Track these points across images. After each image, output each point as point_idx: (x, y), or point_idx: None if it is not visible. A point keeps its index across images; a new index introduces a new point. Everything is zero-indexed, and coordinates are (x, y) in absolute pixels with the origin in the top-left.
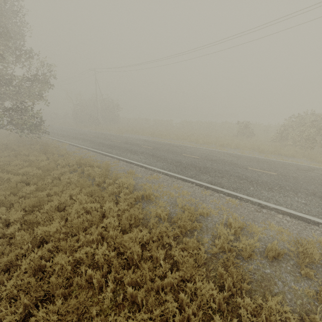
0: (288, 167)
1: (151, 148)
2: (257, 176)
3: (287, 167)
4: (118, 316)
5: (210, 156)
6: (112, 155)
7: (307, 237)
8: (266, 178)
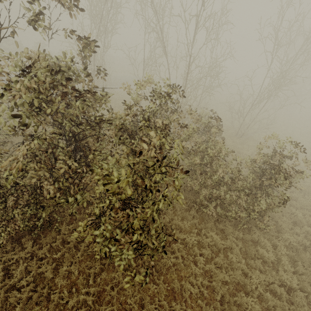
0: None
1: None
2: None
3: None
4: None
5: None
6: None
7: None
8: None
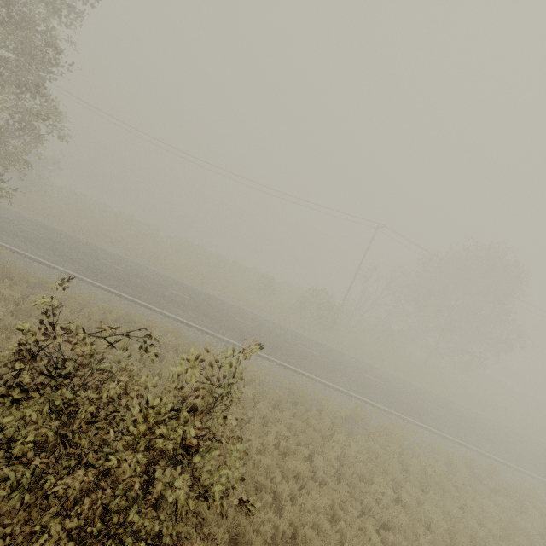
0: (320, 347)
1: (188, 297)
2: (310, 356)
3: (319, 346)
4: (309, 462)
5: (262, 325)
6: (149, 305)
7: (351, 405)
8: (315, 358)
